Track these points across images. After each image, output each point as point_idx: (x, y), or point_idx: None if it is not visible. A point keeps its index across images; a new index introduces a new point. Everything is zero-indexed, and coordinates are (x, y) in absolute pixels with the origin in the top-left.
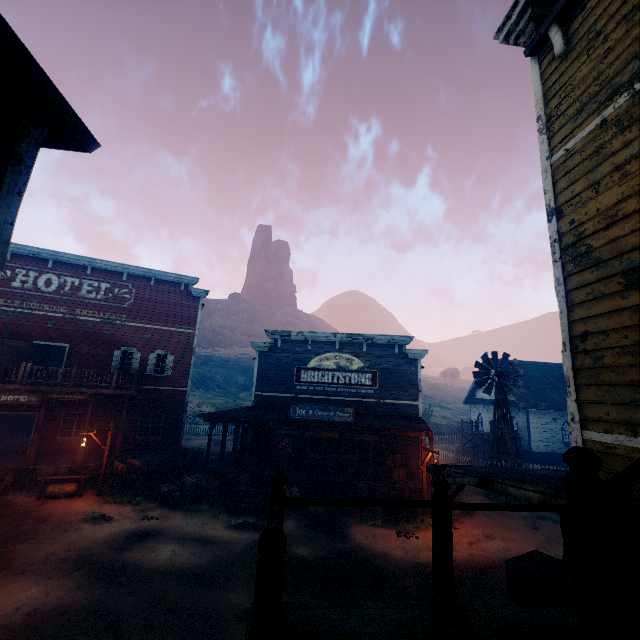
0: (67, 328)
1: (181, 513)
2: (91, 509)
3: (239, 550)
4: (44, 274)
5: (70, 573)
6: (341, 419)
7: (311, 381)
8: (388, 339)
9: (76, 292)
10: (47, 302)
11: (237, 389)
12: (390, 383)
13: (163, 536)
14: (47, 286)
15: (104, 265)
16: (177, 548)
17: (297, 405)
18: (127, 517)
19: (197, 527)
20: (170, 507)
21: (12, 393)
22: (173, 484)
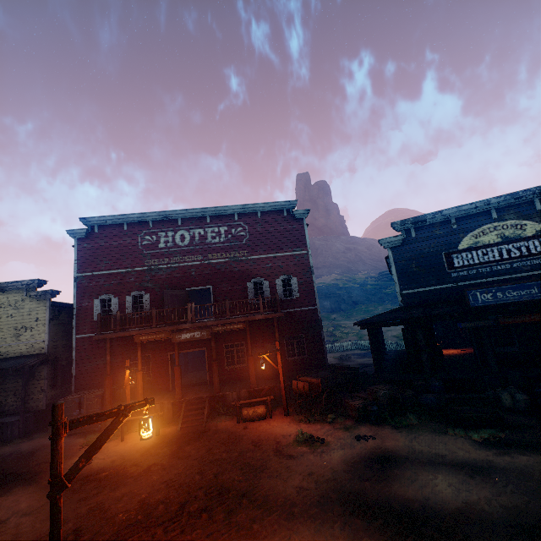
0: (206, 272)
1: (393, 429)
2: (292, 430)
3: None
4: (177, 232)
5: (348, 519)
6: None
7: (469, 264)
8: None
9: (204, 240)
10: (186, 254)
11: (326, 313)
12: None
13: (407, 461)
14: (182, 241)
15: (218, 211)
16: (449, 479)
17: (475, 290)
18: (338, 437)
19: (436, 447)
20: (372, 423)
21: (188, 331)
22: (357, 398)
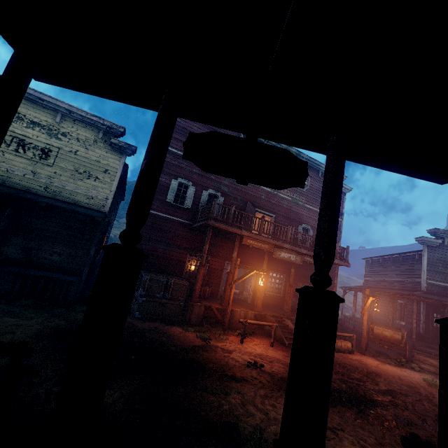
0: (272, 201)
1: None
2: (402, 372)
3: None
4: None
5: None
6: None
7: None
8: None
9: None
10: None
11: None
12: None
13: None
14: None
15: (295, 154)
16: None
17: None
18: None
19: None
20: None
21: (286, 251)
22: (422, 354)
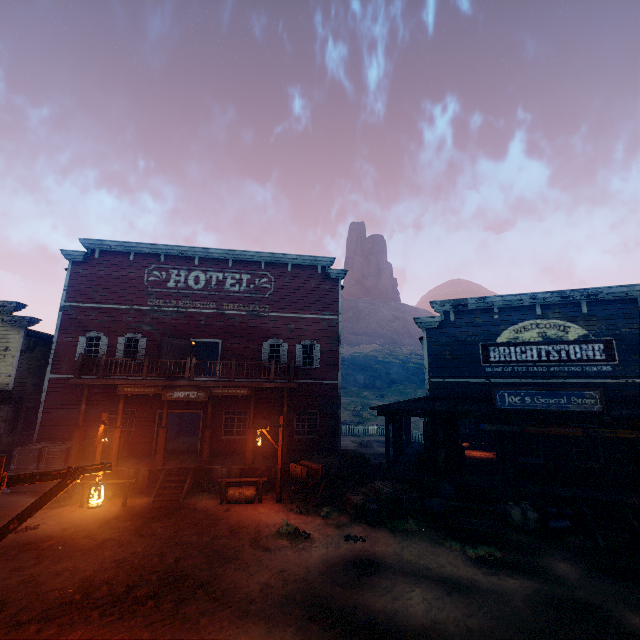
0: (217, 324)
1: (388, 533)
2: (279, 520)
3: (526, 609)
4: (192, 272)
5: (305, 623)
6: (581, 408)
7: (506, 360)
8: (624, 291)
9: (221, 286)
10: (198, 299)
11: (358, 388)
12: (639, 354)
13: (390, 569)
14: (196, 283)
15: (243, 256)
16: (426, 594)
17: (504, 390)
18: (326, 534)
19: (426, 558)
20: (368, 523)
21: (182, 389)
22: (359, 493)
